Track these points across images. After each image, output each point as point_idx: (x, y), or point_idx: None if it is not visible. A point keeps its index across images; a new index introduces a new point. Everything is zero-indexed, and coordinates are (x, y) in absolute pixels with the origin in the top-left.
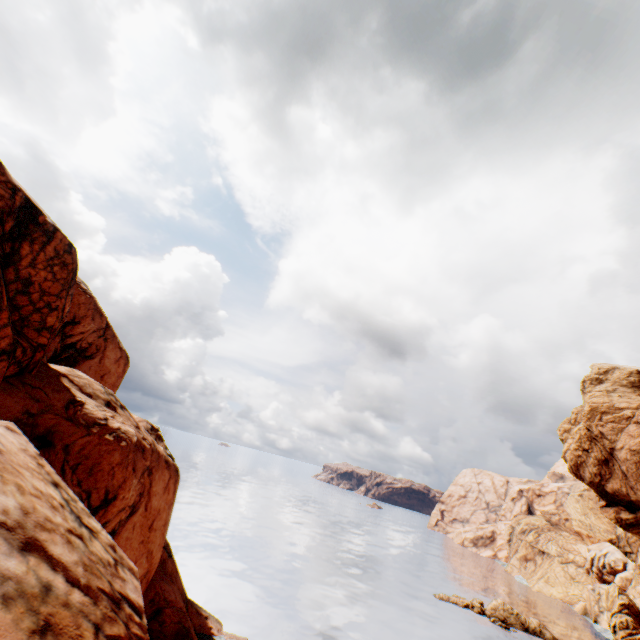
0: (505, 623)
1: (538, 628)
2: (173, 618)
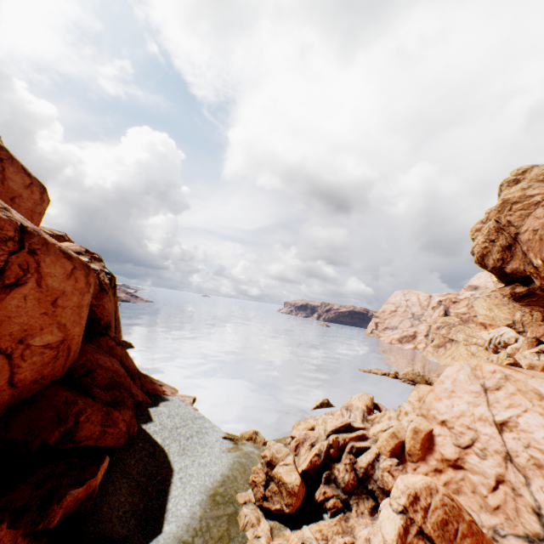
0: (413, 382)
1: None
2: (105, 376)
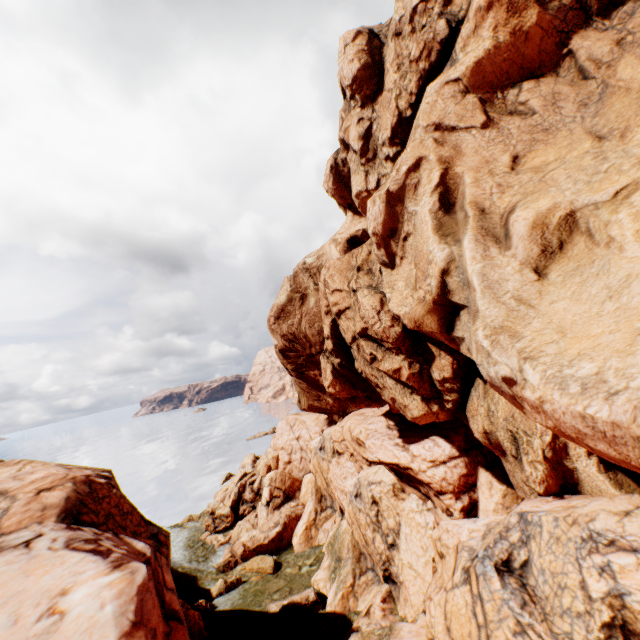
0: None
1: None
2: None
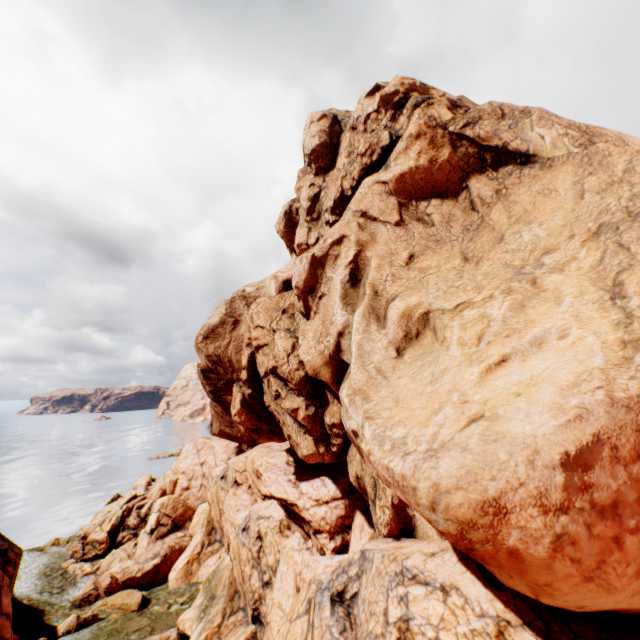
0: None
1: None
2: None
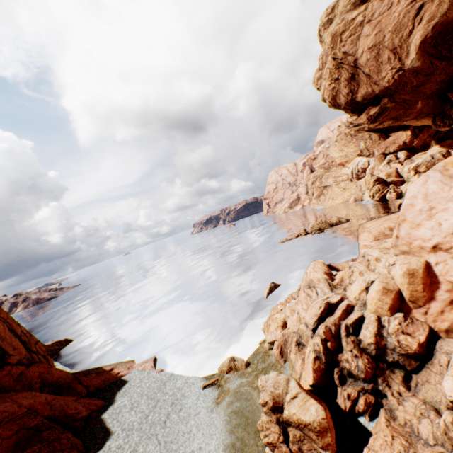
0: (320, 230)
1: (338, 221)
2: (6, 435)
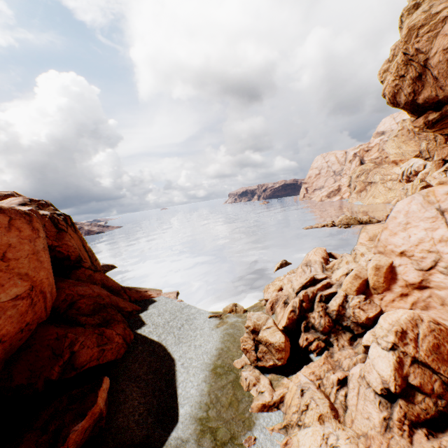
0: (348, 225)
1: (368, 220)
2: (88, 303)
